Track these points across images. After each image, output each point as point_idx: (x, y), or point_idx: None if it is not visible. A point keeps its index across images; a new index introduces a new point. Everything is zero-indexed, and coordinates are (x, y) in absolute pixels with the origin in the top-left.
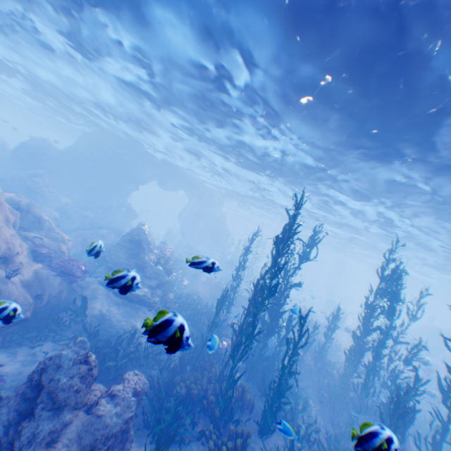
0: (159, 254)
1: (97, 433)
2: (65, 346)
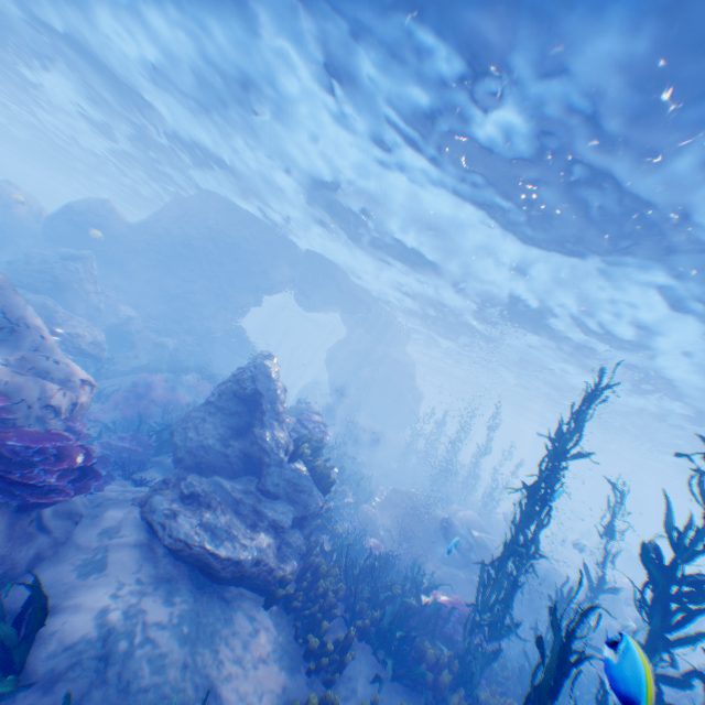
0: (297, 429)
1: None
2: None
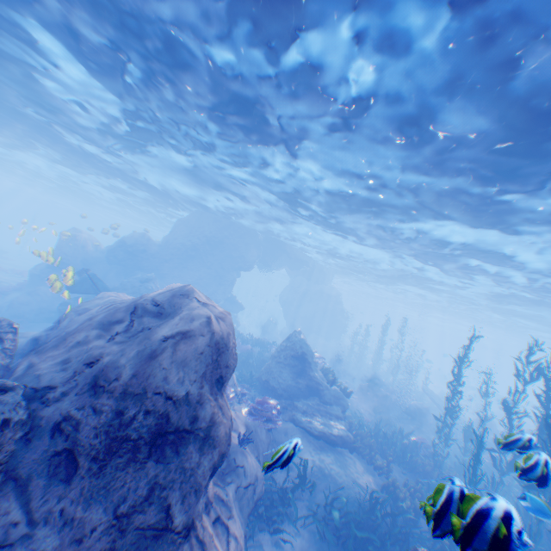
0: None
1: None
2: None
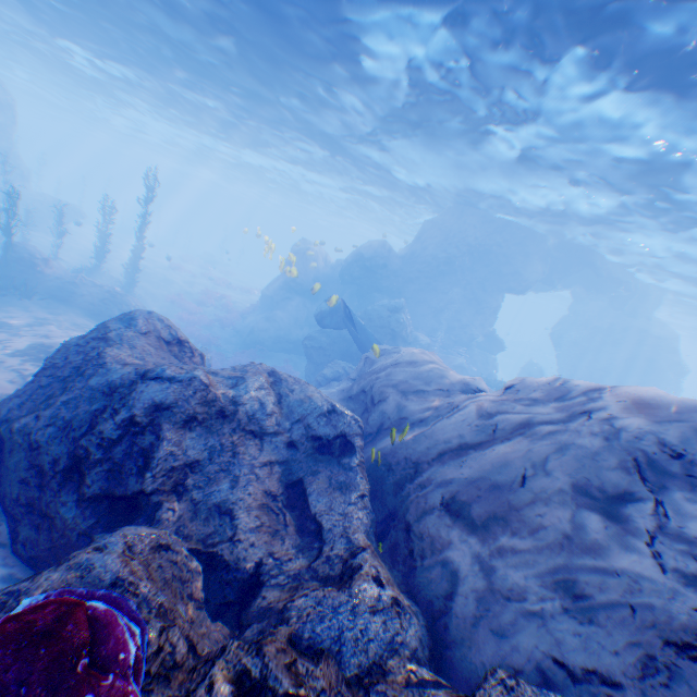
0: None
1: None
2: None
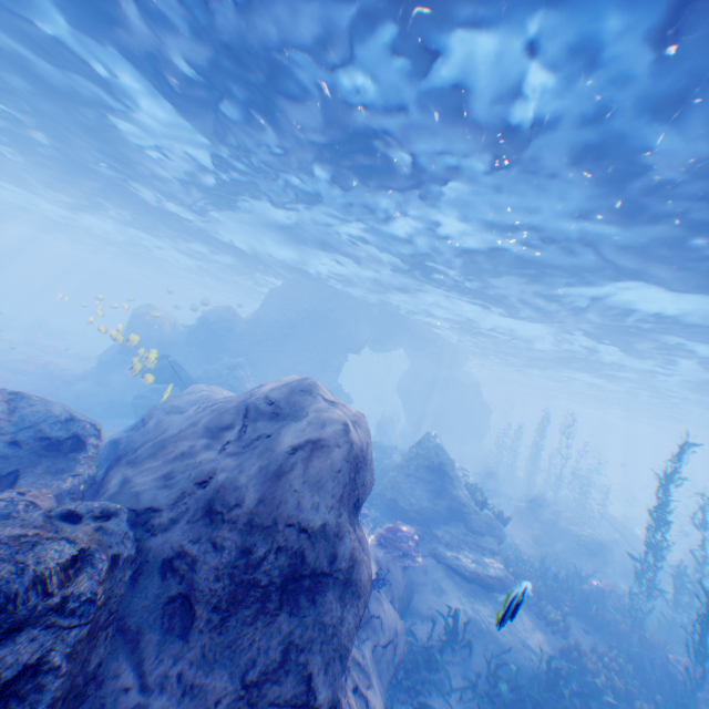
0: None
1: None
2: None
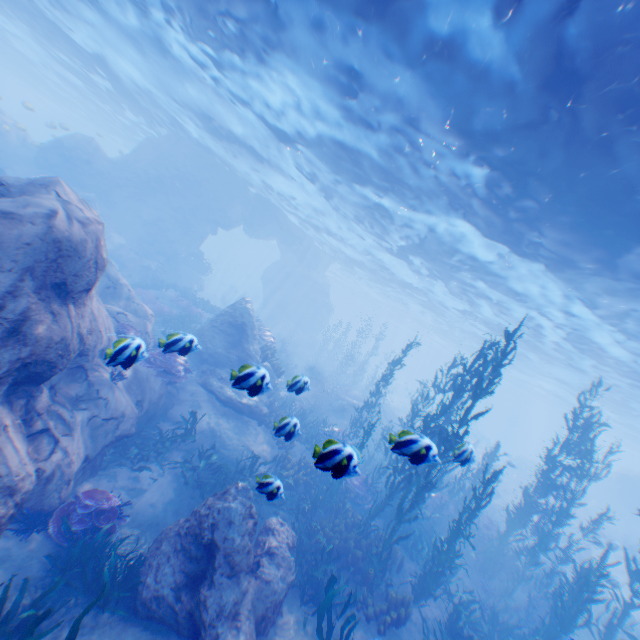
0: (260, 341)
1: (266, 599)
2: (228, 495)
